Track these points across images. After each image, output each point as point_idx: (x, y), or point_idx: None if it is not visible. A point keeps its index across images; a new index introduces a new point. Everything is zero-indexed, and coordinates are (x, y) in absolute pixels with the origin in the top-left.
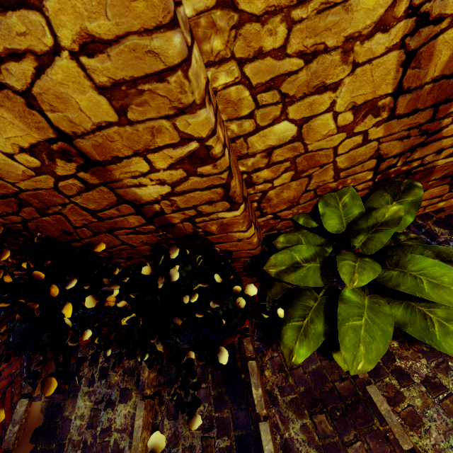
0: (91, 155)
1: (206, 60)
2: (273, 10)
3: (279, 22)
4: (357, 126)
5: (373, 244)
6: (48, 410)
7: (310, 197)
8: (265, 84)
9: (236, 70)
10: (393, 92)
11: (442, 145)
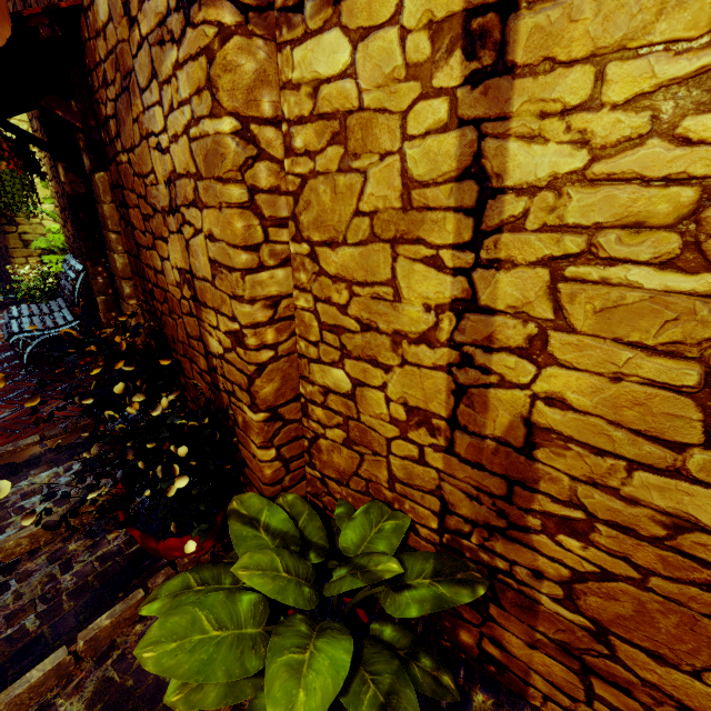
0: (198, 293)
1: (295, 283)
2: (342, 277)
3: (345, 288)
4: (412, 431)
5: (336, 584)
6: (33, 458)
7: (362, 487)
8: (330, 326)
9: (312, 302)
10: (448, 418)
11: (540, 565)
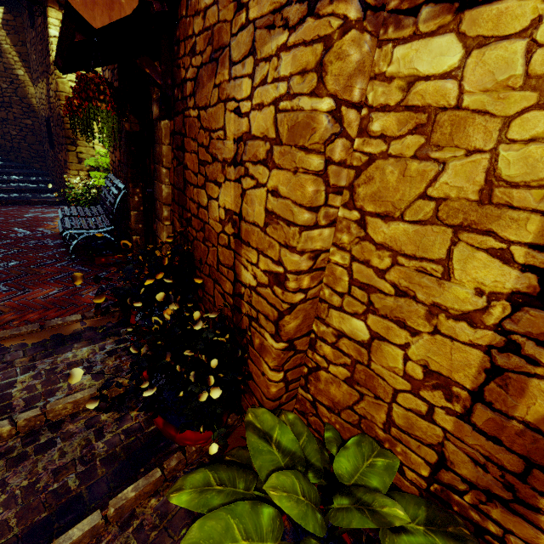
0: (242, 233)
1: (335, 241)
2: (387, 246)
3: (388, 256)
4: (425, 390)
5: (343, 516)
6: (76, 333)
7: (353, 420)
8: (361, 283)
9: (348, 260)
10: (471, 390)
11: (541, 543)
